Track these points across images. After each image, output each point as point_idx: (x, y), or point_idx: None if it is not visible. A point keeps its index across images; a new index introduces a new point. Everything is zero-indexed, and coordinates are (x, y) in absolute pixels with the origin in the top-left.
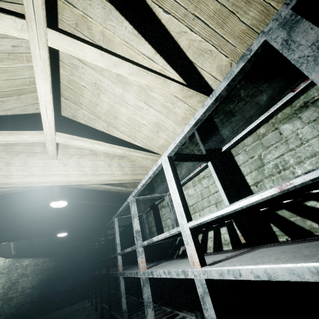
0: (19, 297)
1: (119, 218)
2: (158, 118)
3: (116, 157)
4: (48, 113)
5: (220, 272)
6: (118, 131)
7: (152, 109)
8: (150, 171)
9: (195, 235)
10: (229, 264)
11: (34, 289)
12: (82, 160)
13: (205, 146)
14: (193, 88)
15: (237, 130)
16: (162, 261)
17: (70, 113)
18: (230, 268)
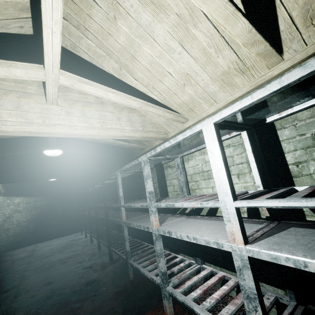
0: (16, 228)
1: (122, 172)
2: (190, 68)
3: (125, 109)
4: (53, 39)
5: (273, 257)
6: (133, 78)
7: (187, 55)
8: (179, 136)
9: (239, 214)
10: (279, 248)
11: (29, 222)
12: (88, 109)
13: (254, 115)
14: (261, 32)
15: (301, 101)
16: (164, 215)
17: (69, 41)
18: (290, 257)
